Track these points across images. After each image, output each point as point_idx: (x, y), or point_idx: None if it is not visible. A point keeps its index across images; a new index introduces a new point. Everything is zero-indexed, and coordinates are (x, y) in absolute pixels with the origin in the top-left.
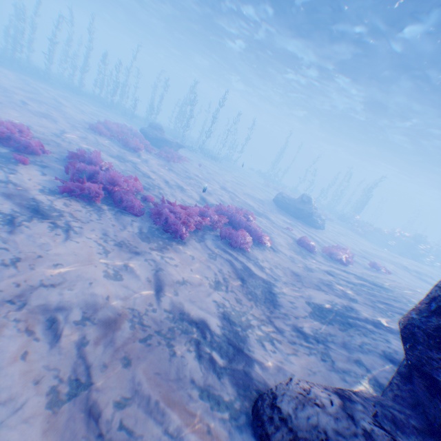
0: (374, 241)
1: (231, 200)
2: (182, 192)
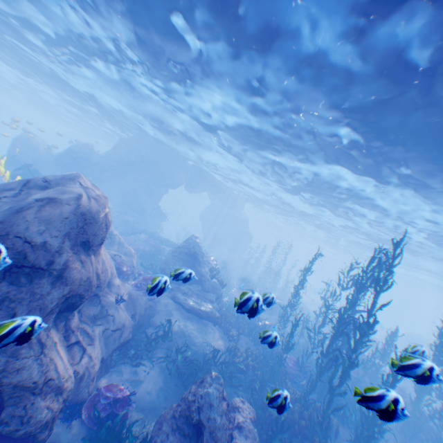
0: None
1: None
2: None
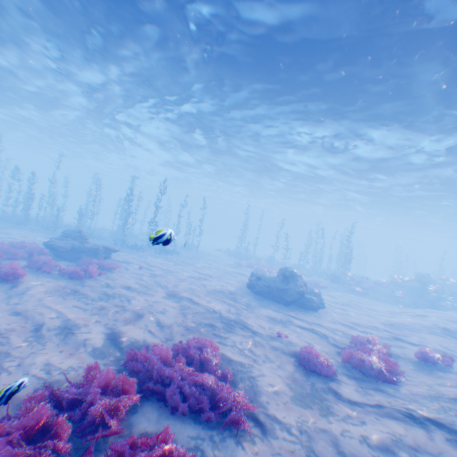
0: (381, 297)
1: (181, 312)
2: (66, 340)
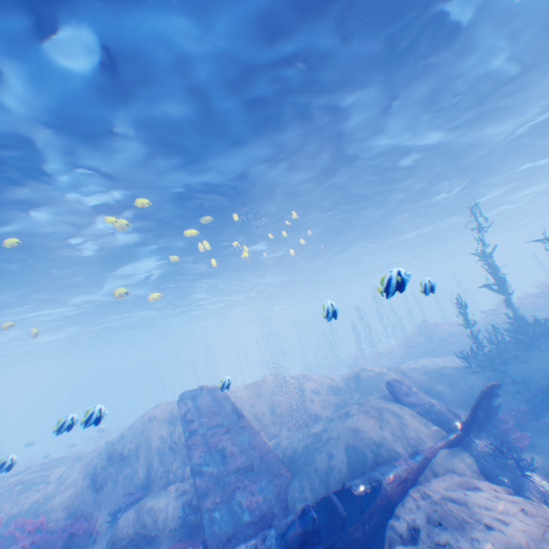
0: None
1: None
2: None
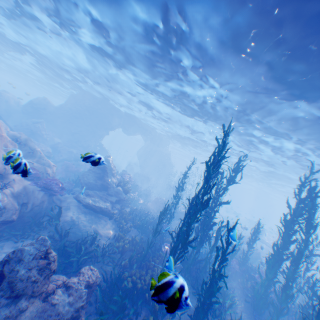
0: None
1: None
2: None
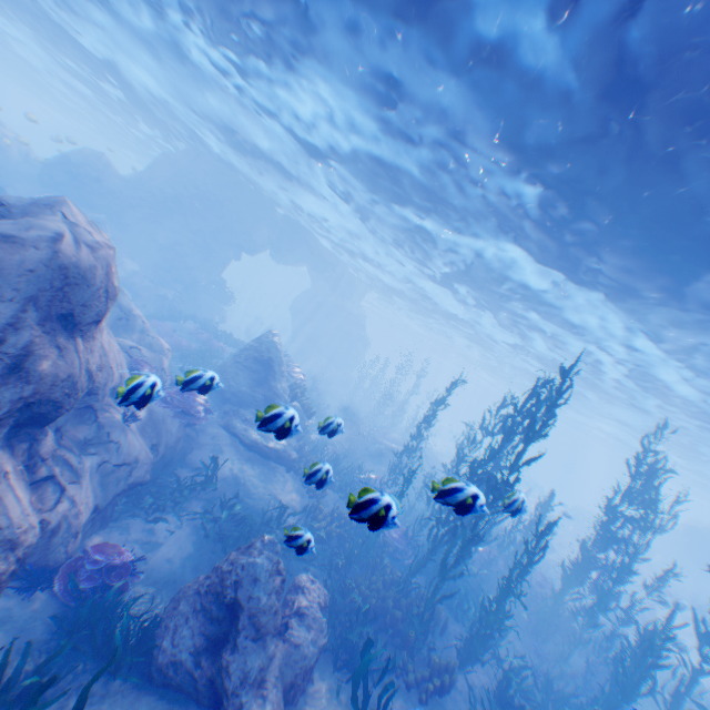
0: None
1: None
2: None
